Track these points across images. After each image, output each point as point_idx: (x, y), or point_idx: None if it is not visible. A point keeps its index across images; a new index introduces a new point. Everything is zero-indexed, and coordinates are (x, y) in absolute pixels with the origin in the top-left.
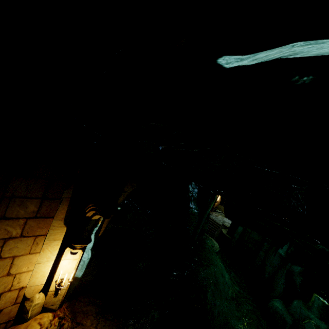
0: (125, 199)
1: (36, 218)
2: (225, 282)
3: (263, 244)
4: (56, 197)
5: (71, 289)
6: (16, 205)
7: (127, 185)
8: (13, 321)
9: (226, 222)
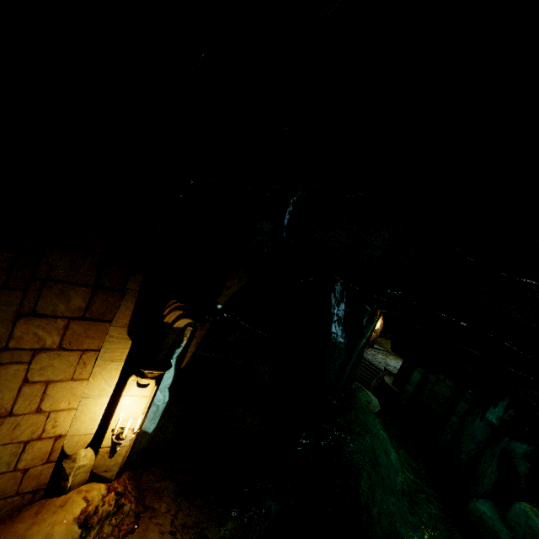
0: (224, 311)
1: (84, 320)
2: (391, 464)
3: (457, 404)
4: (117, 286)
5: (136, 451)
6: (52, 294)
7: (231, 277)
8: (44, 490)
9: (392, 366)
